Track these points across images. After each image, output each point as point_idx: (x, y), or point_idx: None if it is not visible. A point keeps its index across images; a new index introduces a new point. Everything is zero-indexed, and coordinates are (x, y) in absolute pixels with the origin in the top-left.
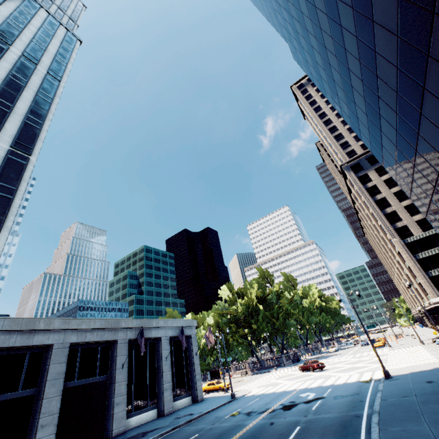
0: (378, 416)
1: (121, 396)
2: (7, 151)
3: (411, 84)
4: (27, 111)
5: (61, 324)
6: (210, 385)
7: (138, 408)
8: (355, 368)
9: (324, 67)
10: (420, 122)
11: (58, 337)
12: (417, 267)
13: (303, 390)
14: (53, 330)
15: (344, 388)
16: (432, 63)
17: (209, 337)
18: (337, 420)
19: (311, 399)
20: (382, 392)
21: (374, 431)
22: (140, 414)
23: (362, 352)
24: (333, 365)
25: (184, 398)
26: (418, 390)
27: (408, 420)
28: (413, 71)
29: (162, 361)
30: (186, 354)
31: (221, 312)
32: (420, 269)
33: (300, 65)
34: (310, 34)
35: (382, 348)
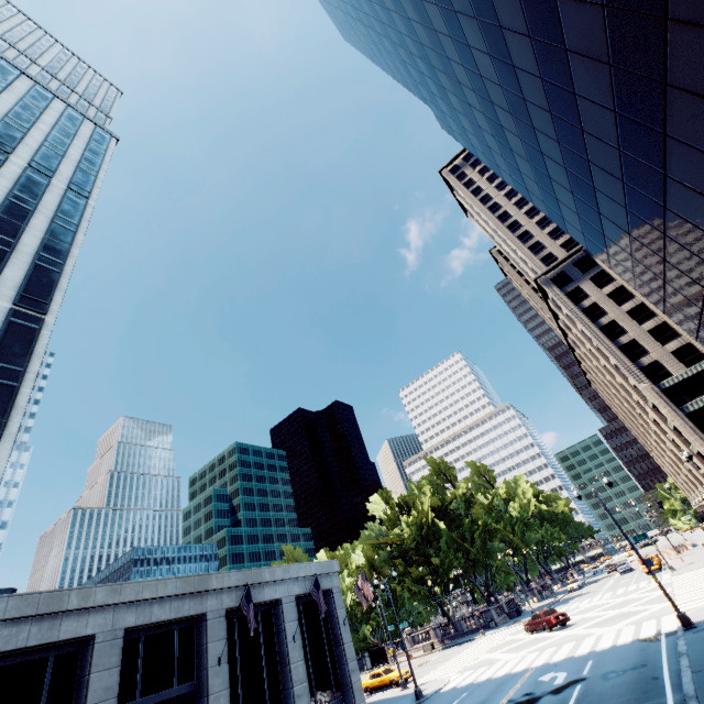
0: None
1: None
2: (7, 311)
3: (643, 132)
4: (39, 247)
5: (107, 596)
6: (373, 677)
7: None
8: (623, 616)
9: (492, 132)
10: (665, 189)
11: (103, 621)
12: (689, 427)
13: (542, 669)
14: (94, 609)
15: (616, 656)
16: (674, 95)
17: (363, 589)
18: None
19: (561, 685)
20: (688, 657)
21: None
22: None
23: (626, 586)
24: (583, 615)
25: None
26: None
27: None
28: (642, 113)
29: (288, 642)
30: (326, 626)
31: (377, 541)
32: (695, 430)
33: (452, 136)
34: (465, 87)
35: (658, 573)
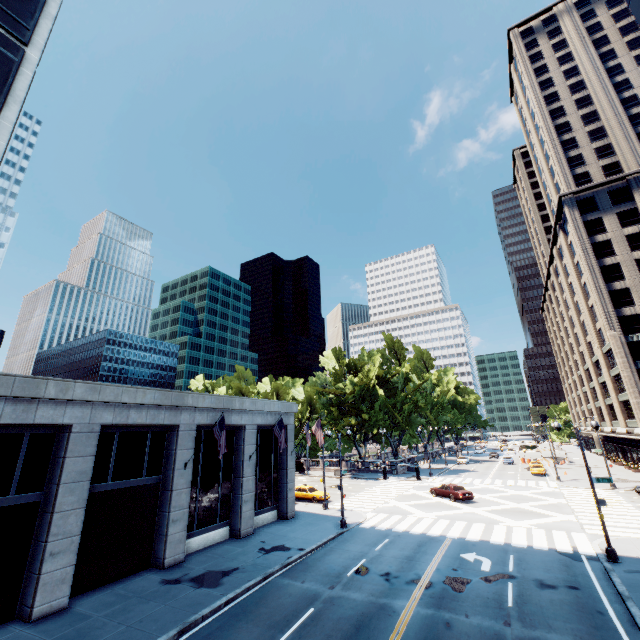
0: None
1: (180, 509)
2: None
3: None
4: None
5: (86, 393)
6: (299, 491)
7: (202, 524)
8: (526, 514)
9: None
10: None
11: (81, 414)
12: (634, 380)
13: (461, 544)
14: (72, 402)
15: (539, 562)
16: None
17: (316, 434)
18: None
19: (489, 574)
20: (636, 604)
21: None
22: (206, 533)
23: (514, 479)
24: (481, 496)
25: (268, 512)
26: None
27: None
28: None
29: (244, 460)
30: (276, 451)
31: (322, 389)
32: (638, 384)
33: None
34: None
35: (543, 477)
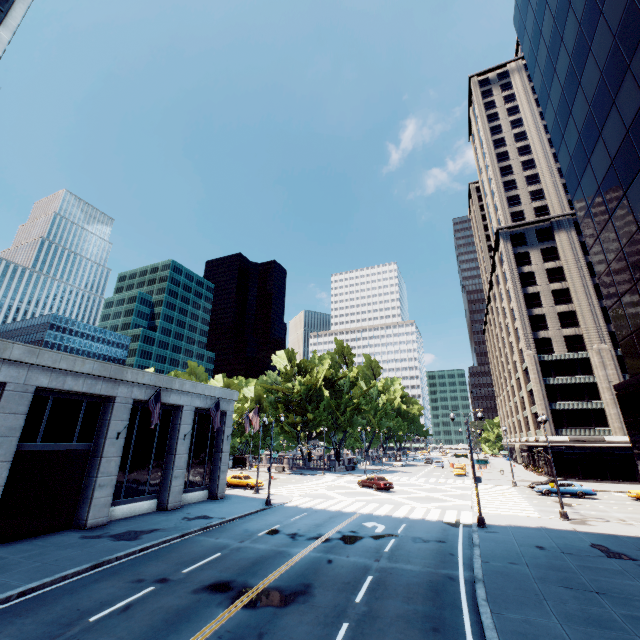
0: (484, 588)
1: (108, 476)
2: None
3: None
4: None
5: (24, 355)
6: (235, 478)
7: (130, 495)
8: (433, 500)
9: (572, 52)
10: None
11: (17, 374)
12: (542, 394)
13: (367, 517)
14: (9, 361)
15: (424, 528)
16: None
17: (253, 421)
18: (425, 579)
19: (380, 534)
20: (480, 549)
21: (485, 612)
22: (133, 503)
23: (437, 478)
24: (402, 488)
25: (199, 491)
26: (529, 558)
27: (528, 605)
28: None
29: (179, 438)
30: (213, 435)
31: (270, 386)
32: (545, 398)
33: (520, 38)
34: None
35: (462, 477)
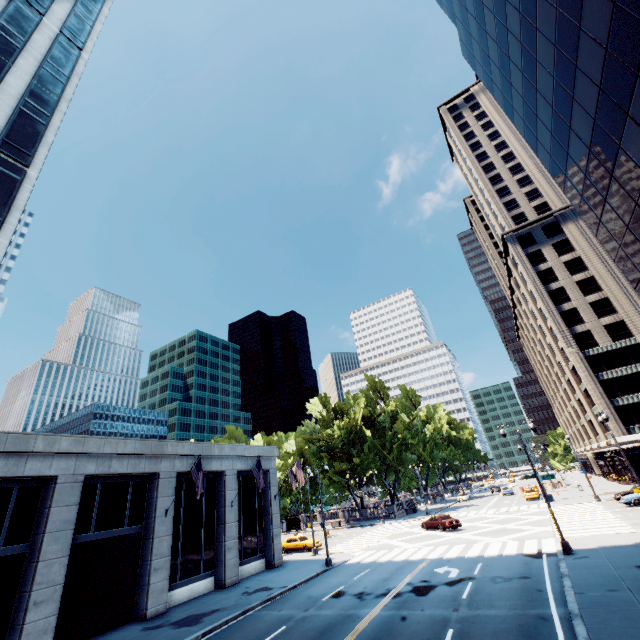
0: (583, 624)
1: (161, 557)
2: None
3: None
4: (25, 92)
5: (71, 445)
6: (290, 541)
7: (186, 575)
8: (507, 531)
9: (522, 66)
10: None
11: (66, 465)
12: (598, 392)
13: (437, 562)
14: (59, 454)
15: (503, 564)
16: None
17: (297, 475)
18: (513, 623)
19: (454, 579)
20: (570, 579)
21: None
22: (190, 584)
23: (508, 506)
24: (471, 524)
25: (255, 561)
26: (630, 581)
27: (639, 638)
28: None
29: (226, 506)
30: (260, 498)
31: (310, 436)
32: (603, 395)
33: (472, 65)
34: (509, 6)
35: (536, 501)
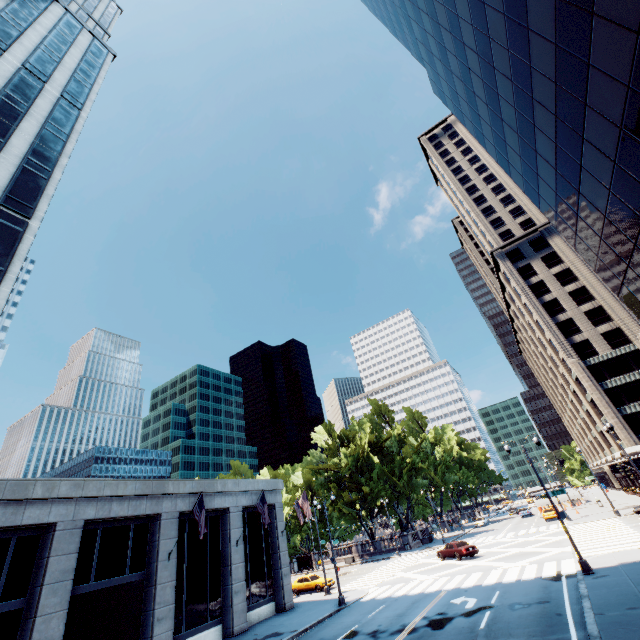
0: None
1: (165, 606)
2: None
3: None
4: (28, 151)
5: (70, 489)
6: (301, 581)
7: (191, 625)
8: (526, 555)
9: (486, 100)
10: None
11: (65, 511)
12: (605, 401)
13: (454, 592)
14: (58, 500)
15: (521, 590)
16: None
17: (303, 507)
18: None
19: (472, 609)
20: (590, 599)
21: None
22: (196, 635)
23: (527, 528)
24: (489, 549)
25: (264, 605)
26: None
27: None
28: None
29: (231, 546)
30: (266, 535)
31: (316, 466)
32: (610, 404)
33: (443, 101)
34: (468, 49)
35: (556, 521)
